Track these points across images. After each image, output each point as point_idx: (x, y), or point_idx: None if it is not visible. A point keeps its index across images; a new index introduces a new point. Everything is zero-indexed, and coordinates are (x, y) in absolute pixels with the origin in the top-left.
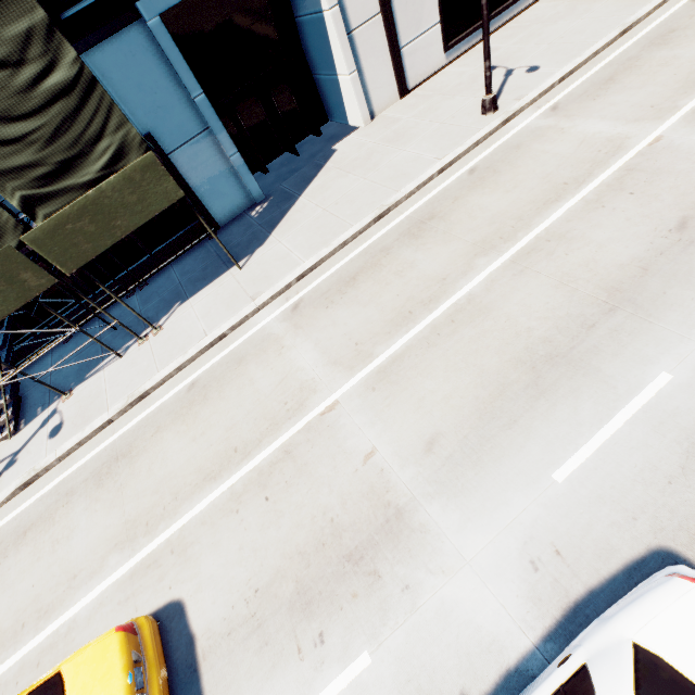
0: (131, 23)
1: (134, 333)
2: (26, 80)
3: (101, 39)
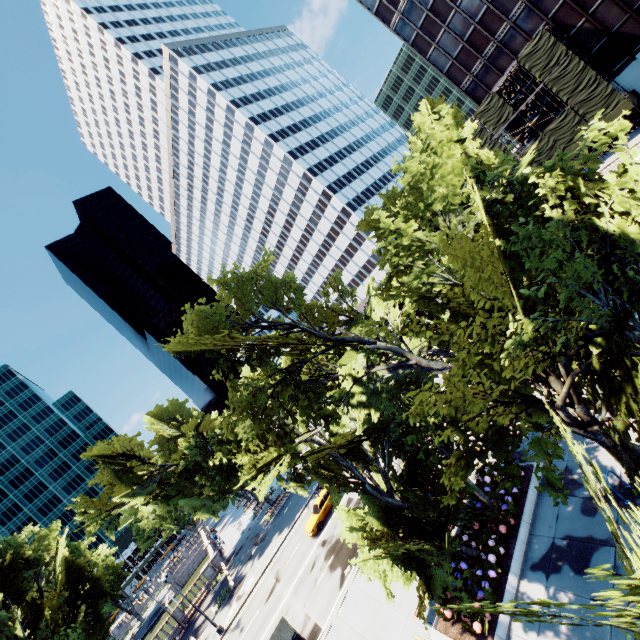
0: (633, 62)
1: (611, 153)
2: (600, 97)
3: (622, 71)
